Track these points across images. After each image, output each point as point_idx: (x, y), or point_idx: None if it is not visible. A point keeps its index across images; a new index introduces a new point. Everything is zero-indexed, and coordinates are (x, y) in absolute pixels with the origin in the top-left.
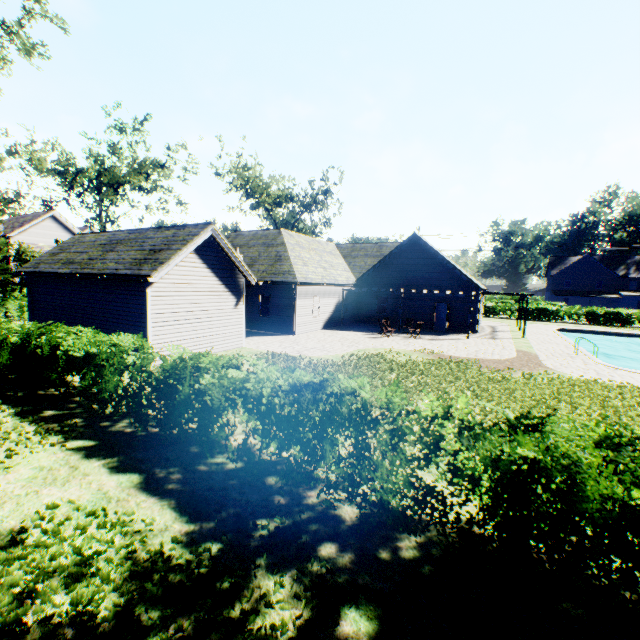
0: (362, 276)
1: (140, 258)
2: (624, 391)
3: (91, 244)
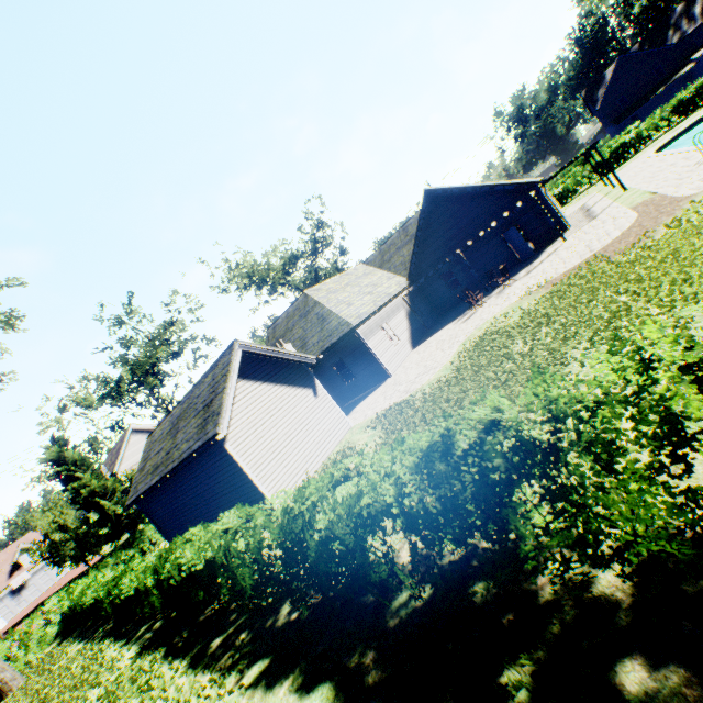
0: (410, 271)
1: (200, 422)
2: None
3: (161, 438)
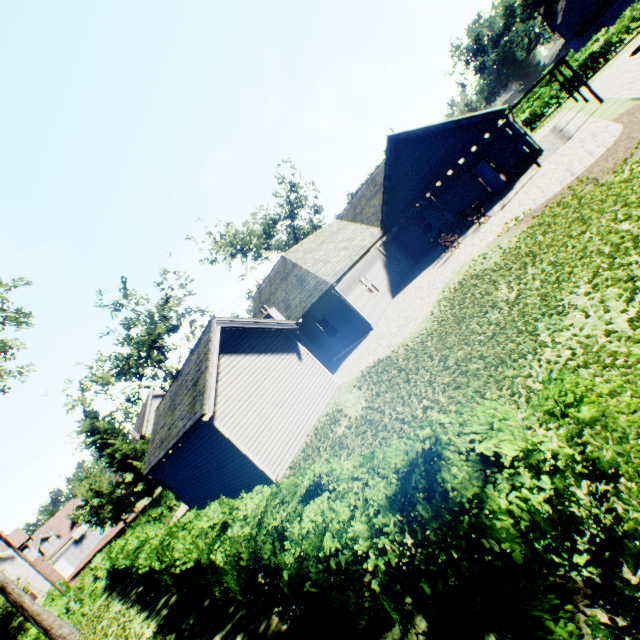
0: (382, 220)
1: (191, 401)
2: None
3: (164, 413)
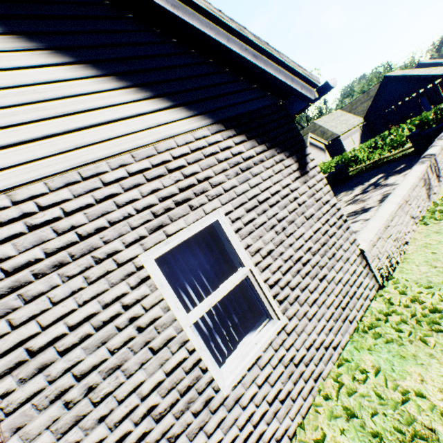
0: (365, 115)
1: None
2: None
3: None
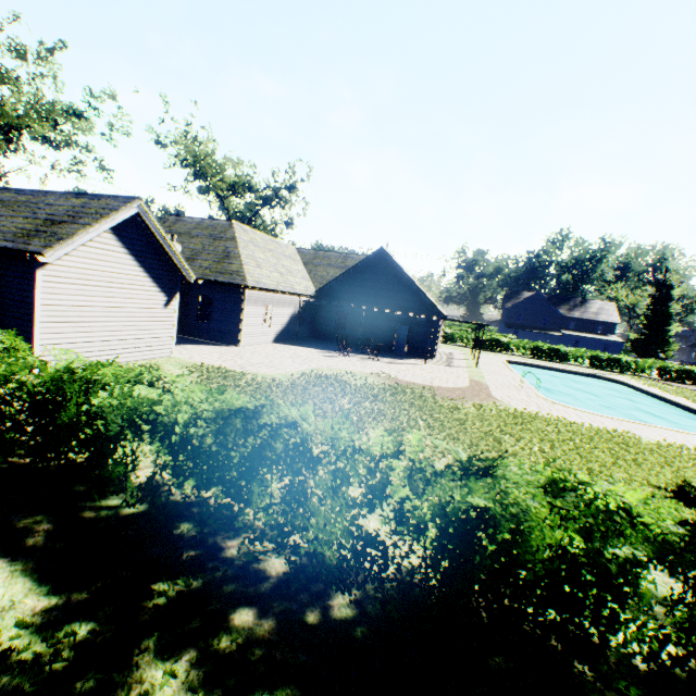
0: (323, 287)
1: (29, 228)
2: (560, 425)
3: None
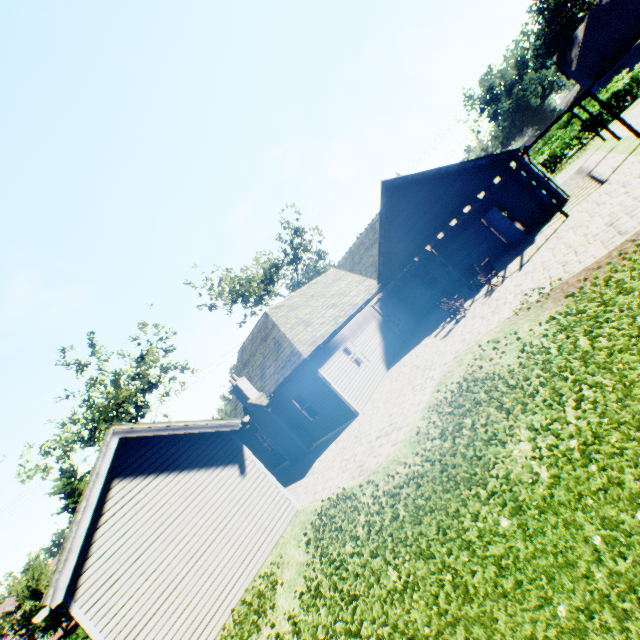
0: (379, 273)
1: None
2: None
3: None
